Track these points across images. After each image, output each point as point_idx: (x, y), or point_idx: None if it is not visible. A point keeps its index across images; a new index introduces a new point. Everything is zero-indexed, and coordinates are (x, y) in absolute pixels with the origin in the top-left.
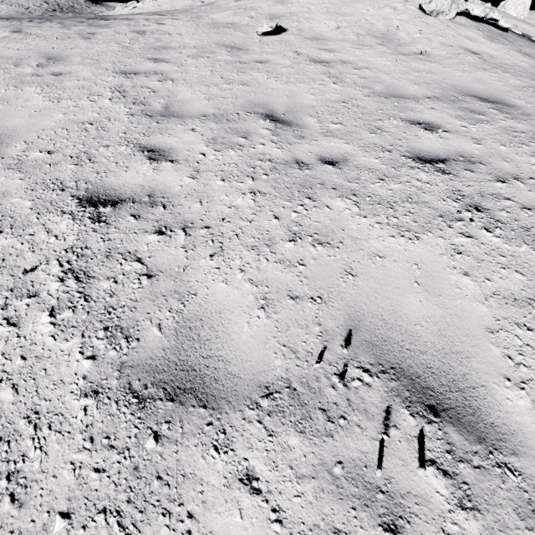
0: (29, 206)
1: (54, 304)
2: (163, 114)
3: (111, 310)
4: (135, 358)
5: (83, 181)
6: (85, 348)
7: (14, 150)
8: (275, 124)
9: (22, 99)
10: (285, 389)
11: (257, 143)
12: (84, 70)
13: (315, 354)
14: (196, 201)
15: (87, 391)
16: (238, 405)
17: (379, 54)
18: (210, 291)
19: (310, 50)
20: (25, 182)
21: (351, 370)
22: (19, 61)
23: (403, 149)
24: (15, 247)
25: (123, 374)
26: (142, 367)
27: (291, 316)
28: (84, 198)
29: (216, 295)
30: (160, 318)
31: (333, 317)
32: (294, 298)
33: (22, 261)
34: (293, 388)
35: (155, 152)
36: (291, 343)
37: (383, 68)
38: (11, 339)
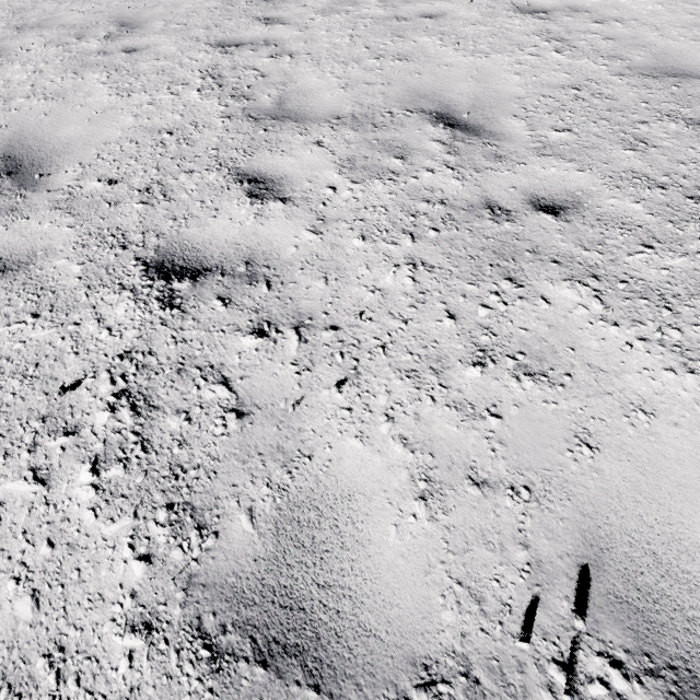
0: (77, 274)
1: (99, 451)
2: (274, 116)
3: (179, 472)
4: (209, 569)
5: (152, 233)
6: (138, 538)
7: (65, 178)
8: (452, 131)
9: (81, 93)
10: (459, 677)
11: (422, 168)
12: (167, 42)
13: (517, 611)
14: (318, 277)
15: (135, 622)
16: (374, 697)
17: None
18: (334, 453)
19: None
20: (75, 232)
21: (586, 658)
22: (84, 31)
23: (690, 182)
24: (53, 343)
25: (190, 597)
26: (220, 589)
27: (473, 522)
28: (152, 263)
29: (345, 462)
30: (252, 496)
31: (551, 533)
32: (480, 483)
33: (60, 369)
34: (474, 678)
35: (260, 183)
36: (472, 580)
37: (648, 19)
38: (36, 507)
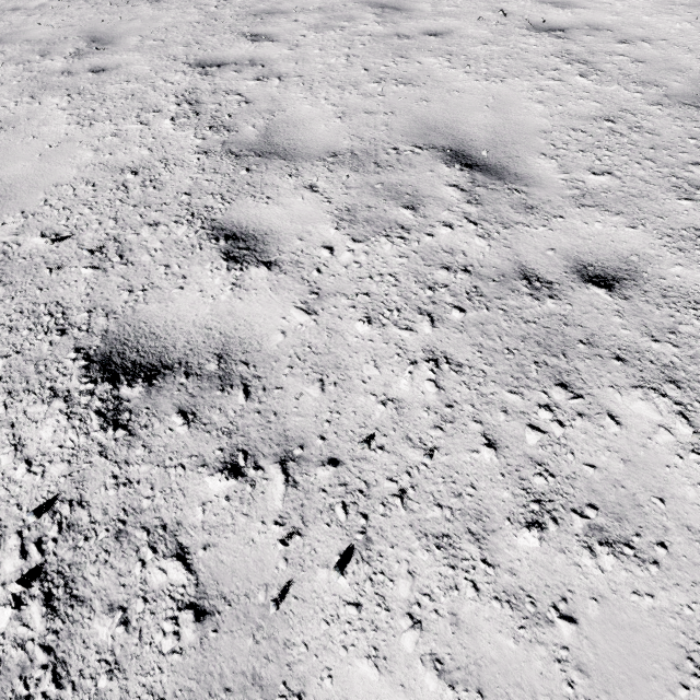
0: None
1: None
2: (259, 152)
3: None
4: None
5: (101, 311)
6: None
7: (1, 231)
8: (471, 173)
9: (36, 121)
10: None
11: (437, 222)
12: (141, 61)
13: None
14: (311, 380)
15: None
16: None
17: (665, 8)
18: (336, 688)
19: (525, 5)
20: (3, 309)
21: None
22: (50, 47)
23: None
24: None
25: None
26: None
27: None
28: (96, 356)
29: None
30: None
31: None
32: None
33: None
34: None
35: (239, 241)
36: None
37: (679, 39)
38: None
